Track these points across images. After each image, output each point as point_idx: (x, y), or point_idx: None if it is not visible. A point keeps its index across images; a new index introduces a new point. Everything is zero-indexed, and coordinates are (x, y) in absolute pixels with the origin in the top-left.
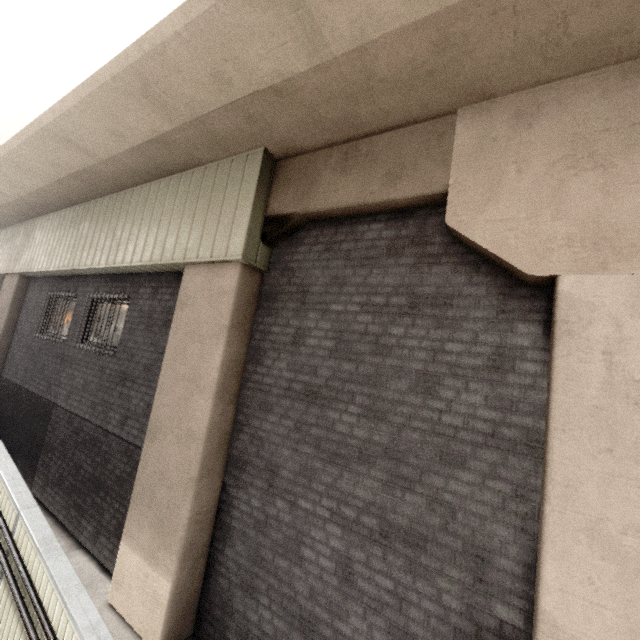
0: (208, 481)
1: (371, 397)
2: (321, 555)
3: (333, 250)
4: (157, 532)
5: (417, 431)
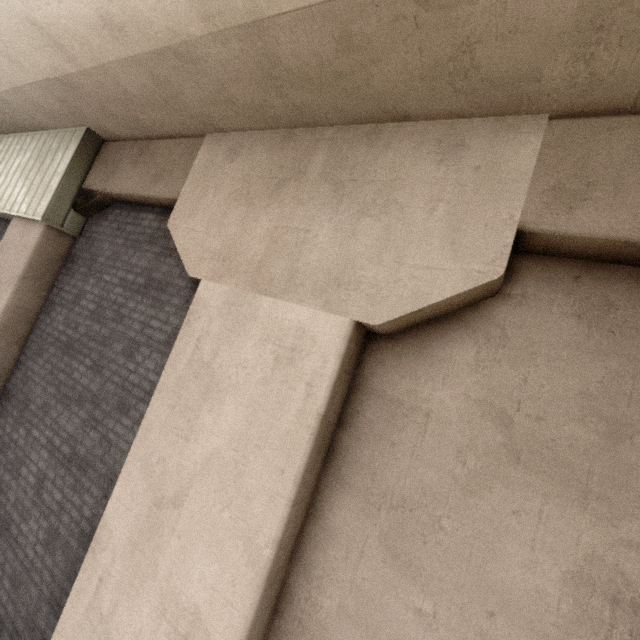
0: None
1: (100, 354)
2: (31, 473)
3: (122, 229)
4: None
5: (114, 384)
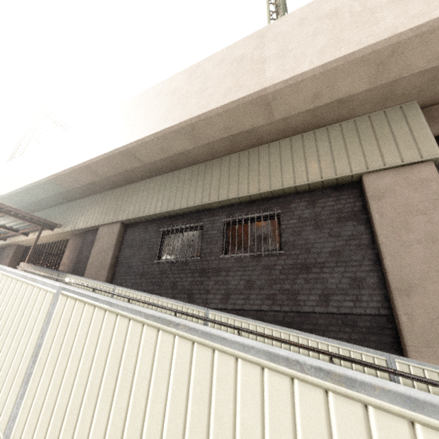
0: None
1: None
2: None
3: None
4: None
5: None
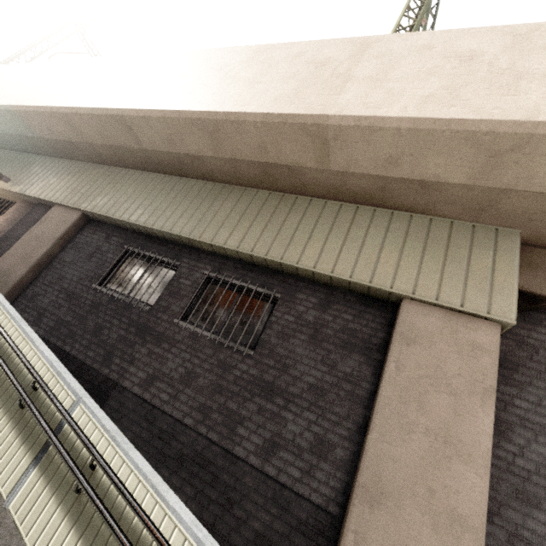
0: None
1: None
2: None
3: None
4: None
5: None
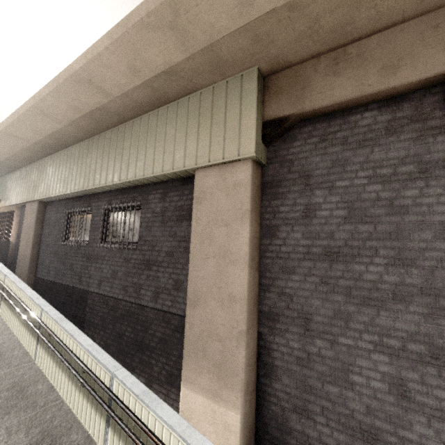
0: (251, 332)
1: (395, 249)
2: (371, 379)
3: (329, 139)
4: (216, 376)
5: None
